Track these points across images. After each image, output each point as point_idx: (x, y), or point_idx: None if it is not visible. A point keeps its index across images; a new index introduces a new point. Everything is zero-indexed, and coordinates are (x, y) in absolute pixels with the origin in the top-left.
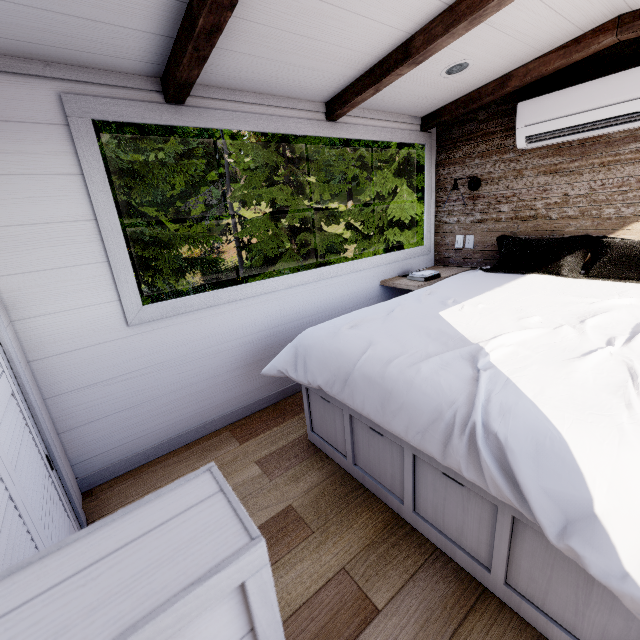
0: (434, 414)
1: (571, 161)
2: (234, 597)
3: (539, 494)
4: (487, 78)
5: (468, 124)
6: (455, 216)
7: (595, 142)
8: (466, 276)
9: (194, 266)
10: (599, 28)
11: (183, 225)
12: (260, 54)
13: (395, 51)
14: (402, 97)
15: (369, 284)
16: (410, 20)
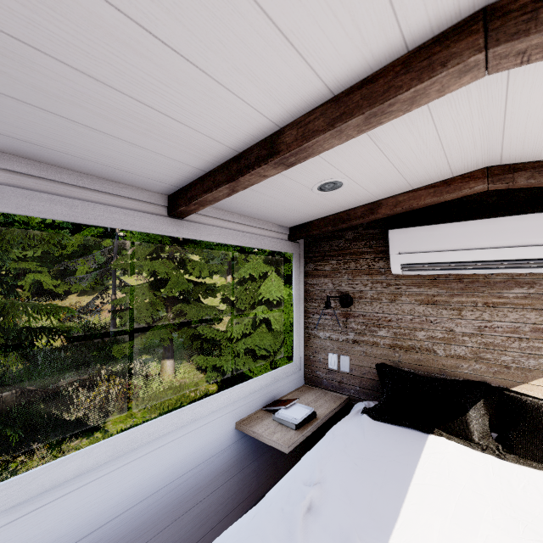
0: None
1: (450, 295)
2: None
3: None
4: (357, 202)
5: (336, 240)
6: (327, 331)
7: (473, 280)
8: (352, 429)
9: (36, 337)
10: (468, 175)
11: (66, 281)
12: None
13: (257, 145)
14: (268, 205)
15: (219, 431)
16: (278, 102)
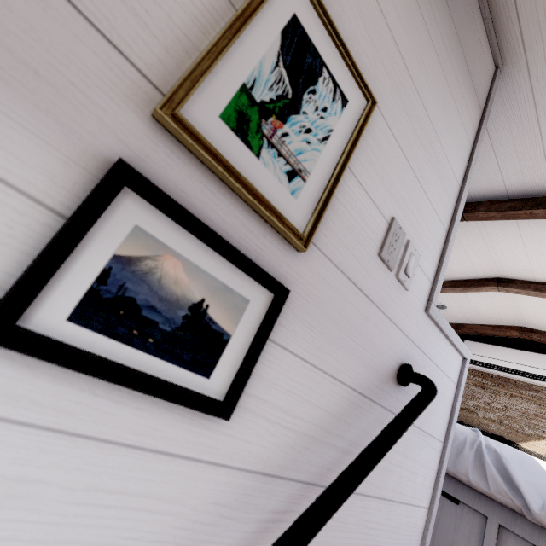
0: None
1: (492, 385)
2: (460, 364)
3: (525, 484)
4: (450, 320)
5: None
6: None
7: (507, 381)
8: None
9: None
10: (510, 326)
11: None
12: None
13: None
14: None
15: None
16: None
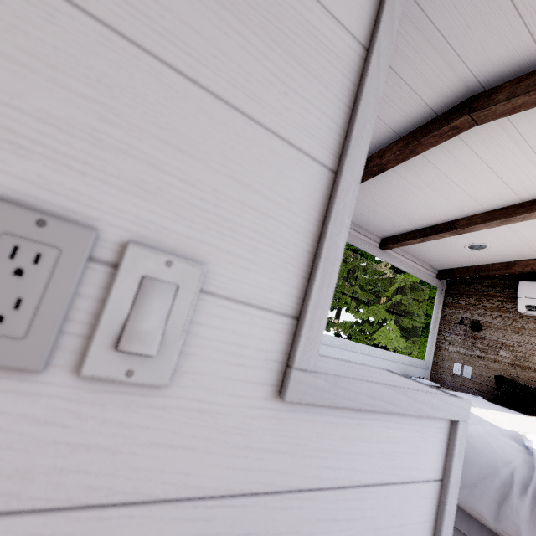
0: (487, 468)
1: None
2: (444, 434)
3: None
4: (495, 260)
5: (474, 285)
6: (455, 346)
7: None
8: (468, 396)
9: None
10: None
11: None
12: (364, 201)
13: (443, 224)
14: (432, 252)
15: None
16: (460, 211)
